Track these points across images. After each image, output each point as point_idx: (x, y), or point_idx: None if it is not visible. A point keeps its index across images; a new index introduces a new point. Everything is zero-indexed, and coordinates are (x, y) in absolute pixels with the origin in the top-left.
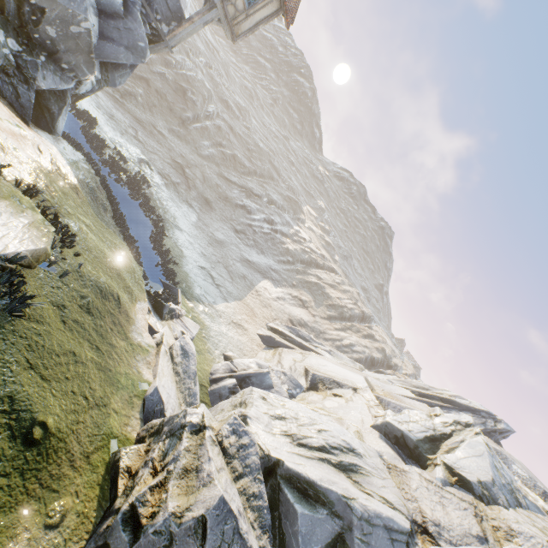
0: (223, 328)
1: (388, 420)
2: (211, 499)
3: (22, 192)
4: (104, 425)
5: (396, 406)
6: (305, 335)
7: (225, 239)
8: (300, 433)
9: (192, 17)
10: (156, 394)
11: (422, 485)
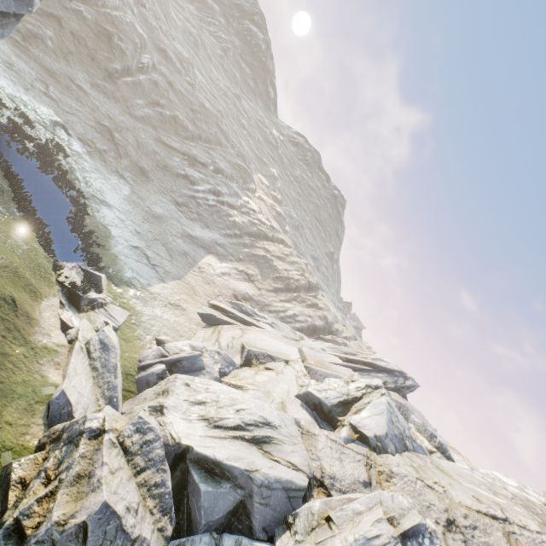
0: (158, 311)
1: (309, 390)
2: (95, 505)
3: None
4: None
5: (323, 374)
6: (248, 309)
7: (164, 213)
8: (218, 416)
9: None
10: (63, 397)
11: (327, 446)
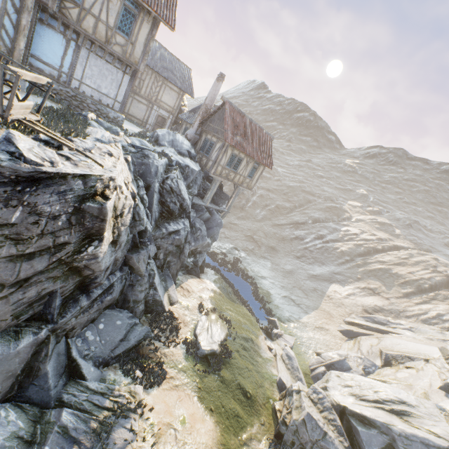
0: (310, 333)
1: (447, 381)
2: (305, 413)
3: (213, 312)
4: (265, 393)
5: None
6: (380, 319)
7: (292, 267)
8: (361, 393)
9: (232, 196)
10: (280, 380)
11: None
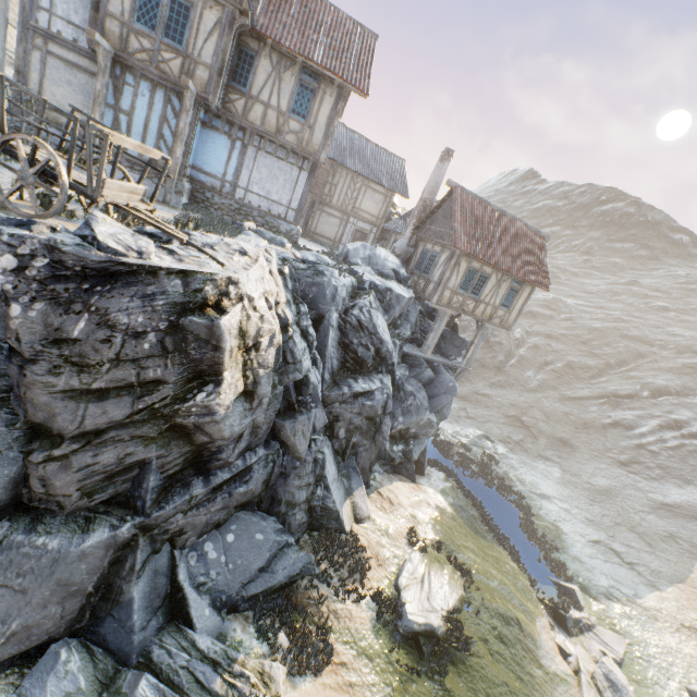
0: (668, 638)
1: None
2: None
3: (435, 549)
4: None
5: None
6: None
7: (610, 483)
8: None
9: (472, 341)
10: None
11: None
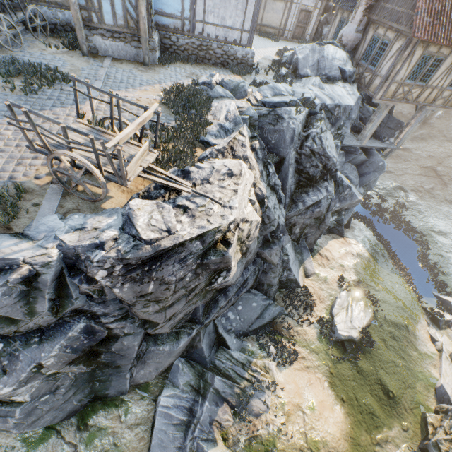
0: None
1: None
2: None
3: (356, 287)
4: (414, 397)
5: None
6: None
7: None
8: None
9: (408, 122)
10: (442, 388)
11: None
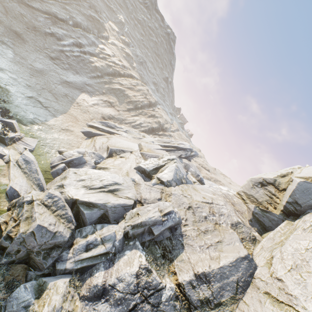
0: (56, 135)
1: (139, 165)
2: (35, 226)
3: None
4: None
5: (150, 155)
6: (112, 125)
7: (44, 67)
8: (91, 184)
9: None
10: (12, 189)
11: (145, 188)
